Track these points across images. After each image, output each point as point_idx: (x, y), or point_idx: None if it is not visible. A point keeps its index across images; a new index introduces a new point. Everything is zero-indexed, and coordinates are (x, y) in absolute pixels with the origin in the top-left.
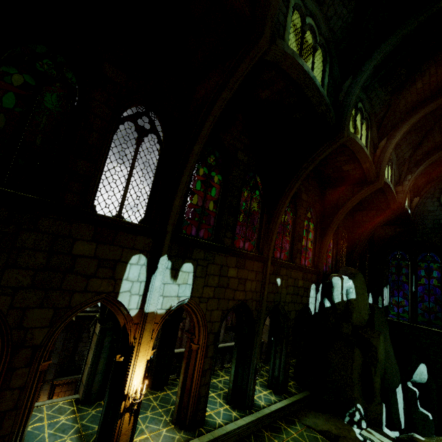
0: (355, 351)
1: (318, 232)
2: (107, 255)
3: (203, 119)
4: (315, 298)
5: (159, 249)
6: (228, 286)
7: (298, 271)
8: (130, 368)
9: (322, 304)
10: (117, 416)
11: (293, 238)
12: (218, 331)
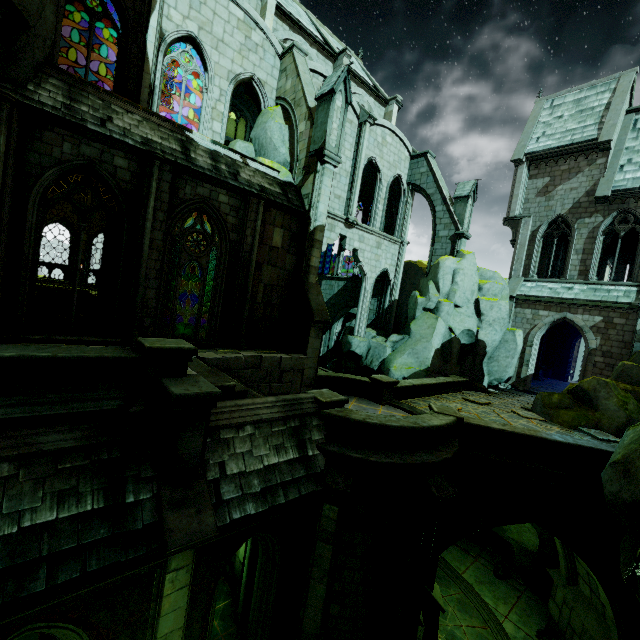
0: None
1: None
2: None
3: None
4: None
5: None
6: None
7: None
8: None
9: None
10: None
11: None
12: None
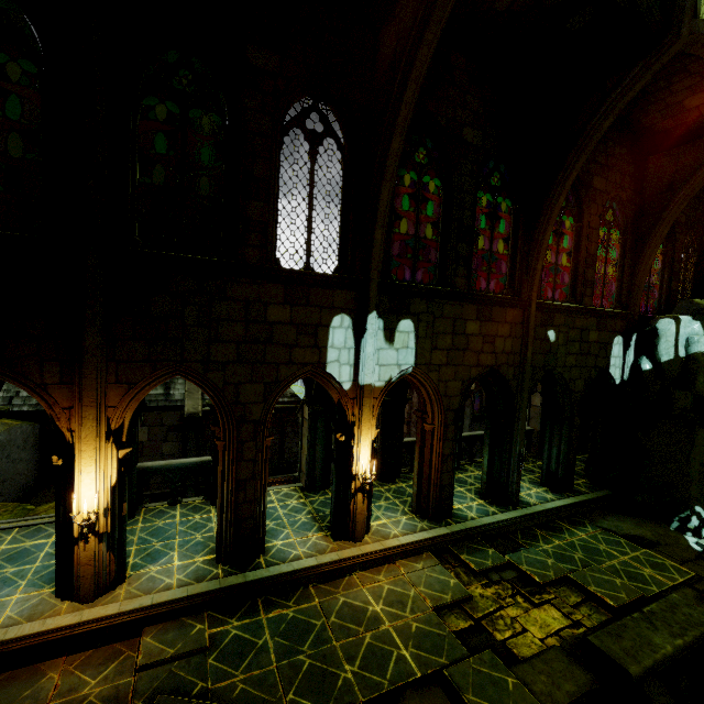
0: (697, 433)
1: (630, 244)
2: (304, 320)
3: (399, 90)
4: (623, 357)
5: (365, 305)
6: (468, 348)
7: (587, 316)
8: (354, 448)
9: (635, 367)
10: (349, 495)
11: (577, 263)
12: (459, 409)
